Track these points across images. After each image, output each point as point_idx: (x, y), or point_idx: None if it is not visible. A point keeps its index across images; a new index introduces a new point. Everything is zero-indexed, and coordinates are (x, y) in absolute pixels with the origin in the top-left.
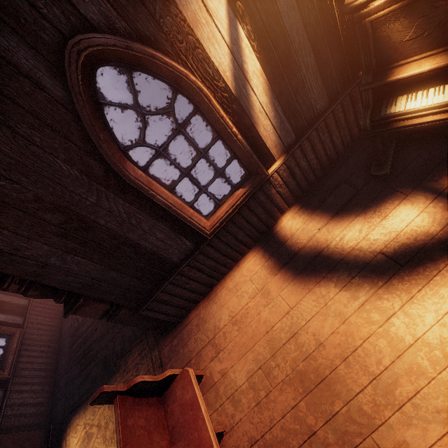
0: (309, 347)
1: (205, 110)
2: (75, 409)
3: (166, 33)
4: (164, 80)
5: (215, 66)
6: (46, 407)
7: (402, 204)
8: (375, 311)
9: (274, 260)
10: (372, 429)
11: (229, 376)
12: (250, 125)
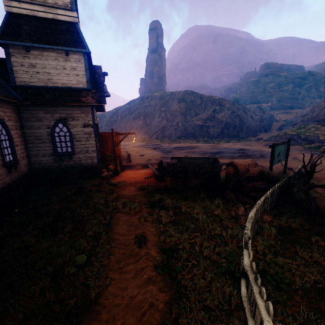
0: None
1: None
2: None
3: None
4: None
5: None
6: None
7: None
8: None
9: None
10: None
11: None
12: None
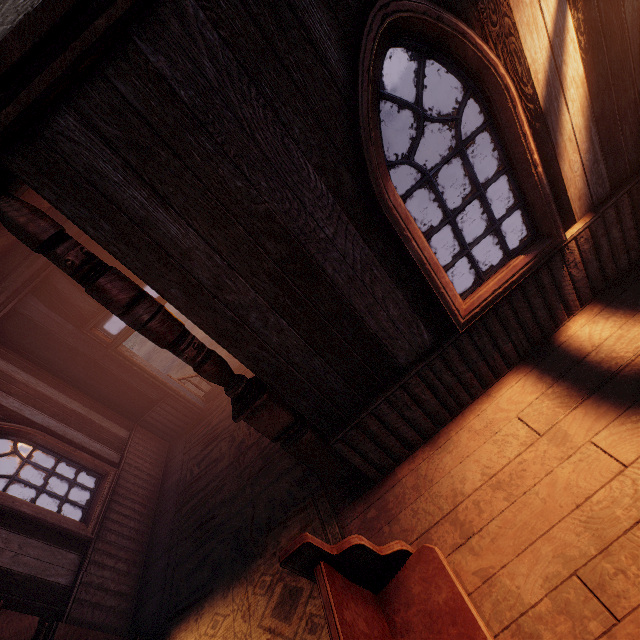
0: None
1: (503, 121)
2: (181, 612)
3: (479, 11)
4: (461, 73)
5: (527, 63)
6: (129, 604)
7: None
8: None
9: (565, 385)
10: None
11: (500, 582)
12: (551, 158)
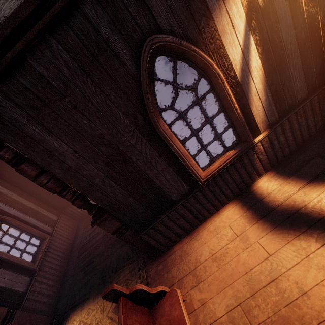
0: (291, 294)
1: (218, 89)
2: (75, 306)
3: (203, 38)
4: (195, 67)
5: (230, 61)
6: (53, 300)
7: None
8: None
9: (251, 212)
10: None
11: (208, 306)
12: (246, 104)
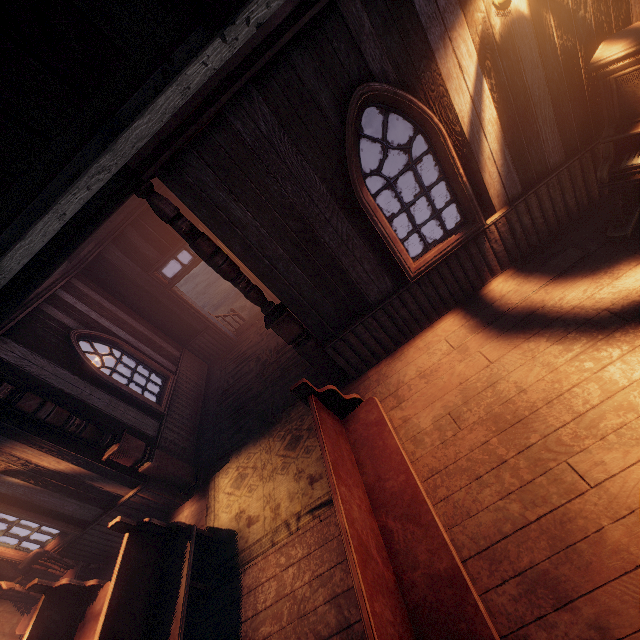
0: (508, 393)
1: (439, 149)
2: (226, 455)
3: (423, 84)
4: (411, 121)
5: (456, 112)
6: (190, 455)
7: (639, 265)
8: (589, 360)
9: (476, 320)
10: (569, 454)
11: (411, 421)
12: (476, 170)
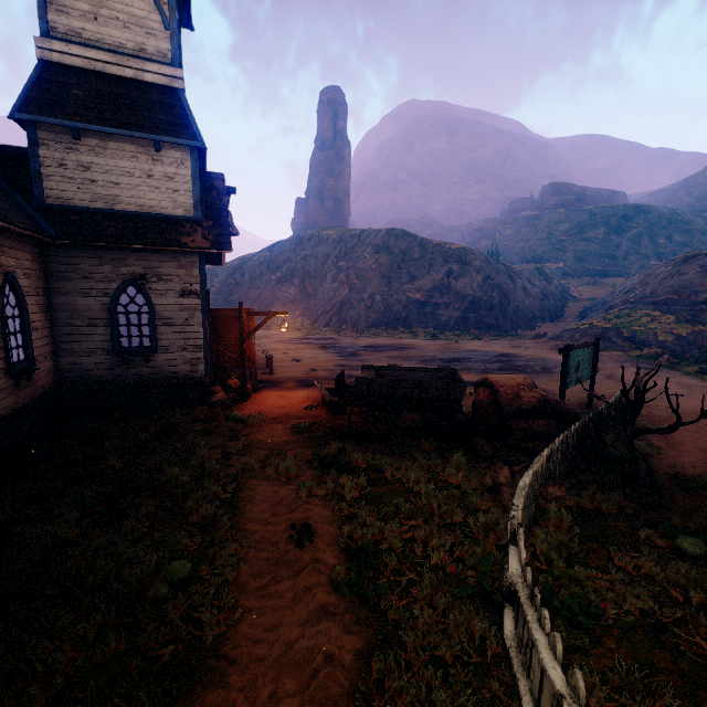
0: None
1: None
2: None
3: None
4: None
5: None
6: None
7: None
8: None
9: None
10: None
11: None
12: None
